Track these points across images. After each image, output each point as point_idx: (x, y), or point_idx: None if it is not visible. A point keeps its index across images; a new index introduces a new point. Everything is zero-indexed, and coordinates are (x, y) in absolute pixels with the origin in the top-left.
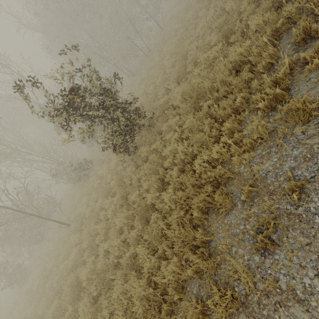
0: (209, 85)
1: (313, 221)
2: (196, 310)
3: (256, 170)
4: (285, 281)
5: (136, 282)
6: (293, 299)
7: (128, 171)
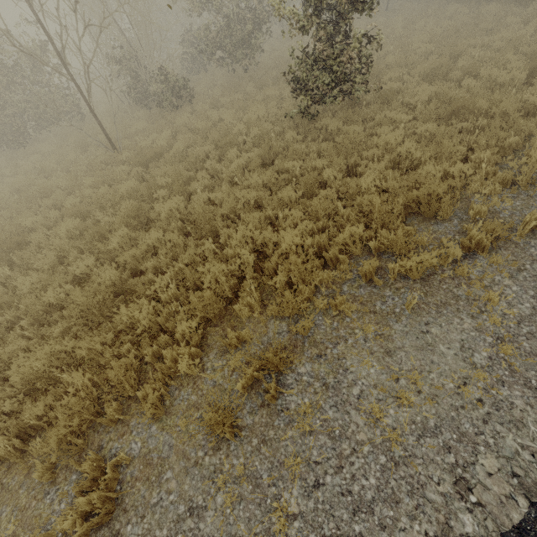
0: (483, 106)
1: (528, 250)
2: (377, 263)
3: (494, 203)
4: (477, 274)
5: (291, 229)
6: (477, 284)
7: (290, 135)
